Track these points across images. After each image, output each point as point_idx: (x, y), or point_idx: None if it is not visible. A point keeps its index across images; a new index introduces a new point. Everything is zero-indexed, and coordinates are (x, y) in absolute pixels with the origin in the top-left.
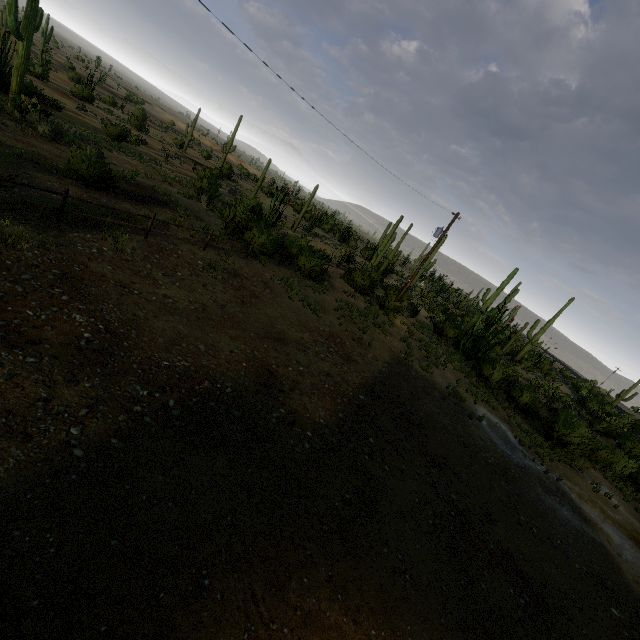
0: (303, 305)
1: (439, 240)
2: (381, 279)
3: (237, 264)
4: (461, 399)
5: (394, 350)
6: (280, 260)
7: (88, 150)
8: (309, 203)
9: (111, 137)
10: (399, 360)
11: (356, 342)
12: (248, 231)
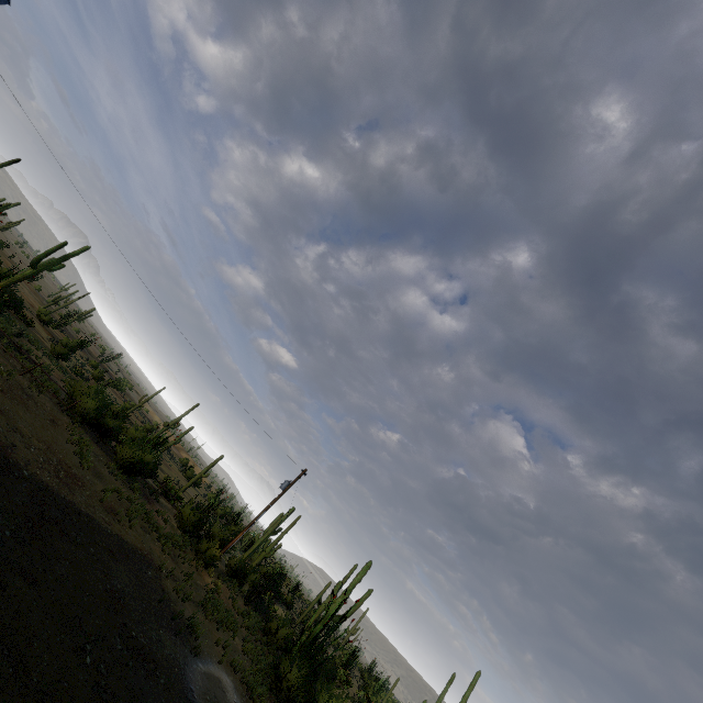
0: (75, 451)
1: (284, 491)
2: (227, 542)
3: (43, 400)
4: (194, 631)
5: (155, 558)
6: (101, 439)
7: (13, 328)
8: (207, 469)
9: (53, 353)
10: (146, 557)
11: (103, 506)
12: (84, 395)
